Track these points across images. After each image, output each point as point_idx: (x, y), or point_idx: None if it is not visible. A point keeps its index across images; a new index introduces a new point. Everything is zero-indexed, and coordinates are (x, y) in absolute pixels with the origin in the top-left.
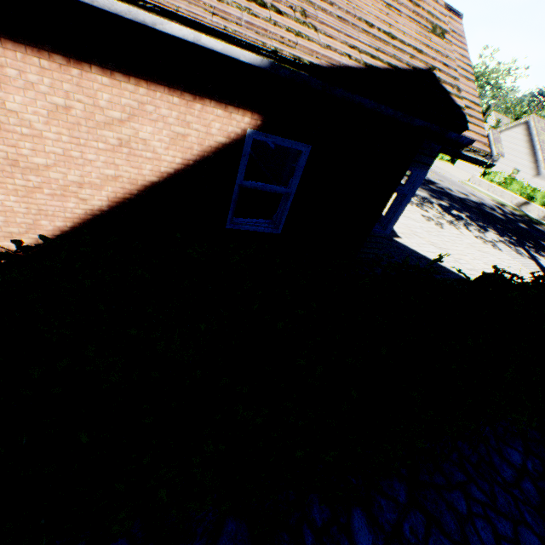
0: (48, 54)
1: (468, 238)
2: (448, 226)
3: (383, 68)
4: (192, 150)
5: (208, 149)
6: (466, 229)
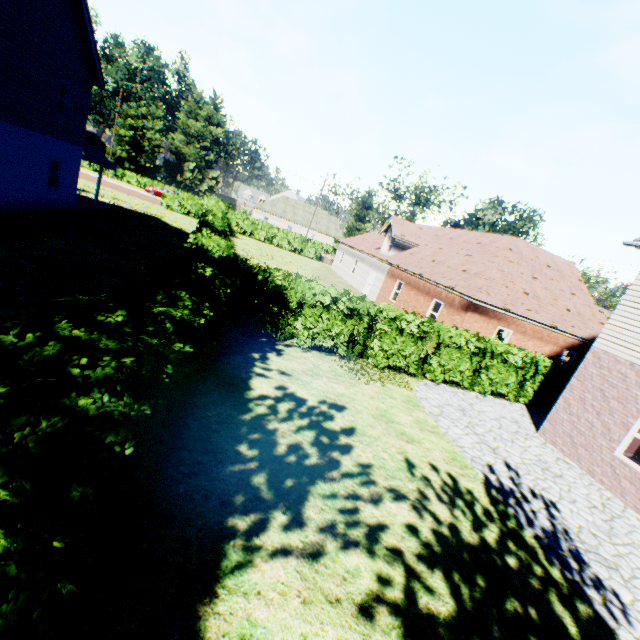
0: (538, 336)
1: None
2: None
3: (594, 336)
4: (551, 352)
5: (554, 352)
6: None
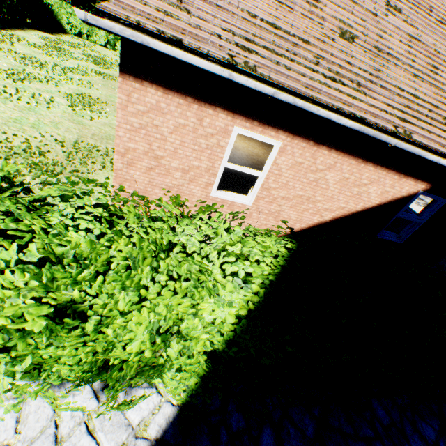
0: (356, 158)
1: None
2: None
3: None
4: (386, 198)
5: (394, 198)
6: None
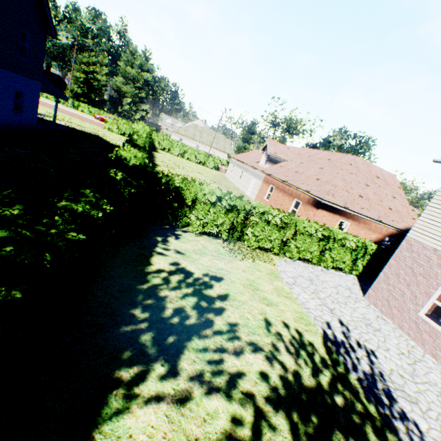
0: (368, 227)
1: None
2: None
3: (408, 228)
4: (377, 238)
5: (379, 238)
6: None
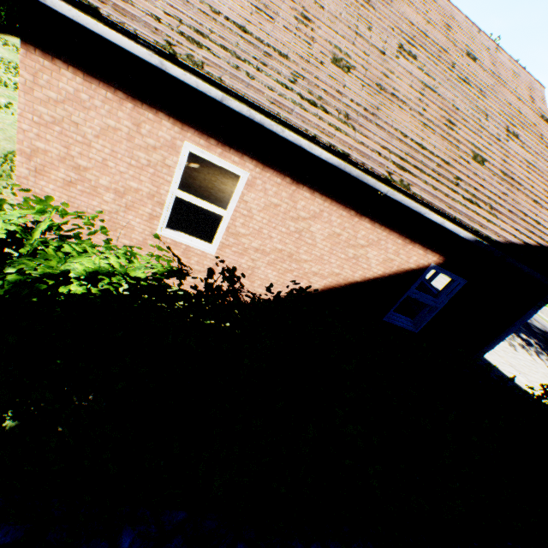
0: (348, 209)
1: (542, 366)
2: (520, 350)
3: (533, 245)
4: (391, 268)
5: (400, 269)
6: (537, 356)
